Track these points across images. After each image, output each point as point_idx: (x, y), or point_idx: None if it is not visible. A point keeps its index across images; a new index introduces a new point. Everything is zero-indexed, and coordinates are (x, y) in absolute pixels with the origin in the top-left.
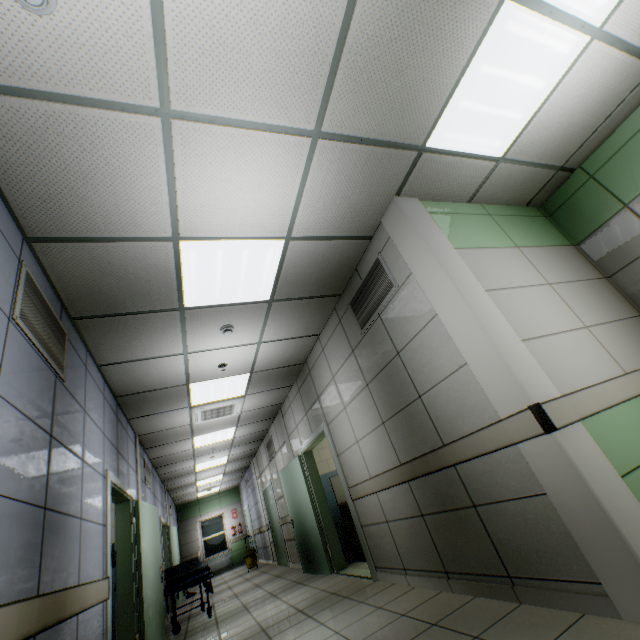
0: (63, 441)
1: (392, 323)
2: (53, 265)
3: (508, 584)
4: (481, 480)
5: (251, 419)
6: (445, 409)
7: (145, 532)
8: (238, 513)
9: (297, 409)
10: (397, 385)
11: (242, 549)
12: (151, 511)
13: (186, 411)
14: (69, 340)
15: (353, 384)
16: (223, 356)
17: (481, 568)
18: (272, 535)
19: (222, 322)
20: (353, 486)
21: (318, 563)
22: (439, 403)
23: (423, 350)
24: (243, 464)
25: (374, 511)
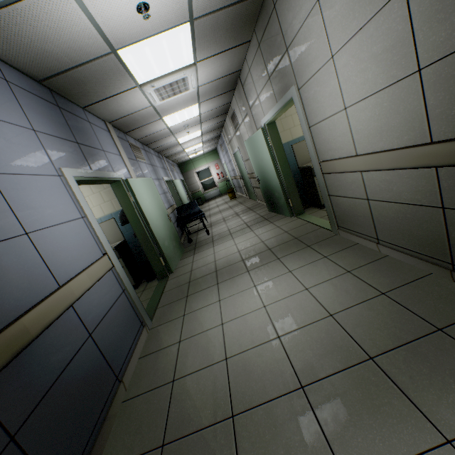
0: None
1: None
2: None
3: None
4: None
5: (211, 94)
6: None
7: (144, 200)
8: (219, 166)
9: (257, 75)
10: None
11: (225, 186)
12: (145, 183)
13: (138, 92)
14: None
15: None
16: None
17: None
18: (243, 182)
19: None
20: (326, 161)
21: (280, 209)
22: None
23: None
24: (215, 135)
25: (350, 187)
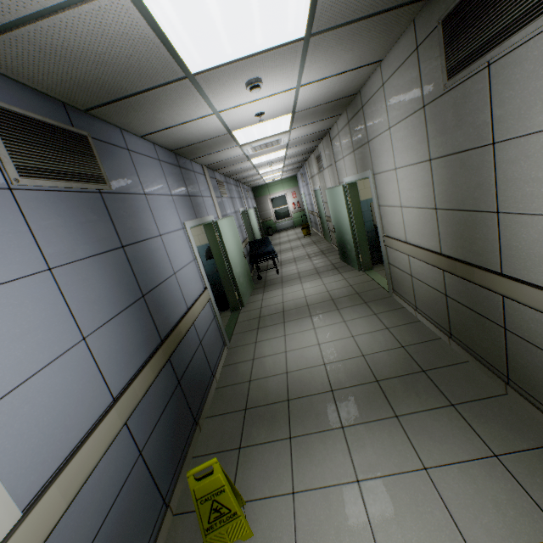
0: (136, 240)
1: (506, 90)
2: (9, 69)
3: (503, 379)
4: (527, 323)
5: (299, 143)
6: (527, 246)
7: (227, 239)
8: (296, 195)
9: (345, 142)
10: (471, 183)
11: (300, 218)
12: (229, 222)
13: (237, 148)
14: (94, 139)
15: (412, 150)
16: (257, 107)
17: (483, 356)
18: (320, 221)
19: (245, 78)
20: (387, 238)
21: (350, 261)
22: (522, 235)
23: (540, 161)
24: (297, 166)
25: (402, 263)
